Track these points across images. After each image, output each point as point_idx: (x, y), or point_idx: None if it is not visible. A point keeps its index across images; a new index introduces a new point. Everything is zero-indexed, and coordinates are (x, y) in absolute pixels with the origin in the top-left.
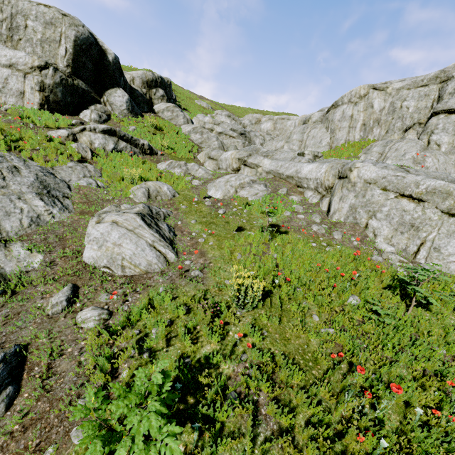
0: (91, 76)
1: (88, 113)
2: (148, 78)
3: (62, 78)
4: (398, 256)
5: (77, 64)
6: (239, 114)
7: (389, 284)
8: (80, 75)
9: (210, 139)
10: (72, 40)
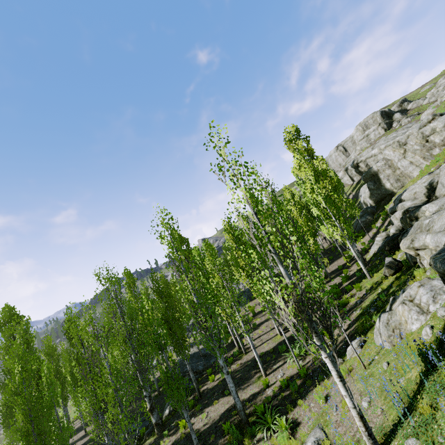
0: (386, 118)
1: (394, 124)
2: (398, 105)
3: (383, 123)
4: None
5: (382, 119)
6: None
7: None
8: (385, 120)
9: (439, 94)
10: (379, 115)
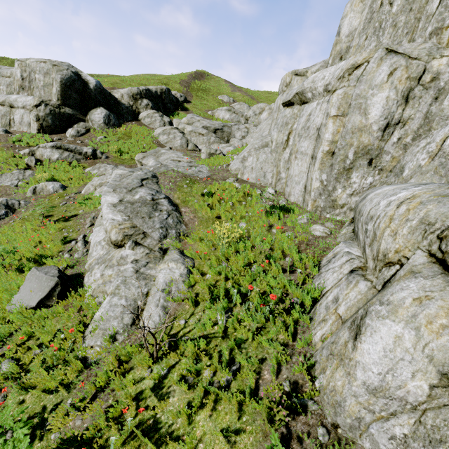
0: (77, 103)
1: (70, 131)
2: (133, 93)
3: (51, 110)
4: (79, 242)
5: (64, 97)
6: (268, 102)
7: (31, 257)
8: (68, 104)
9: (175, 139)
10: (59, 82)
